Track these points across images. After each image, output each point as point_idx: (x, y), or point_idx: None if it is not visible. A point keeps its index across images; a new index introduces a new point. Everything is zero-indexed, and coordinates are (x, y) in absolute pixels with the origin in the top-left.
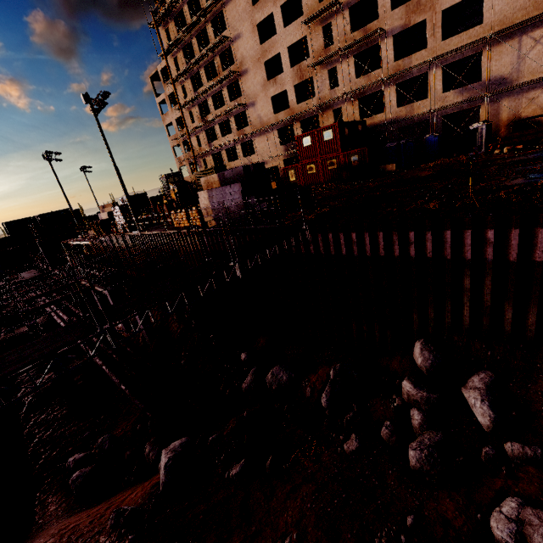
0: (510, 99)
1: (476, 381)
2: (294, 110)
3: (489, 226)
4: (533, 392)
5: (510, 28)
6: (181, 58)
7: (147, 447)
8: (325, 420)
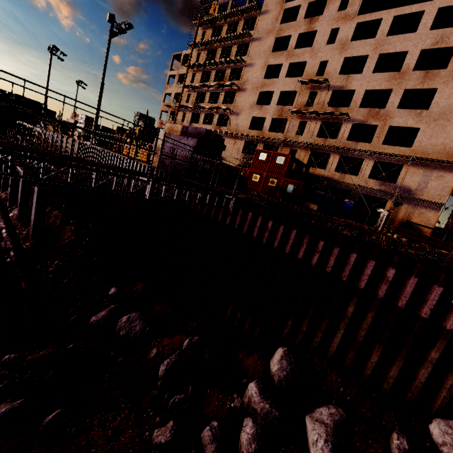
0: (408, 206)
1: (325, 414)
2: (264, 134)
3: (393, 264)
4: (373, 451)
5: (427, 160)
6: (204, 55)
7: None
8: (152, 391)
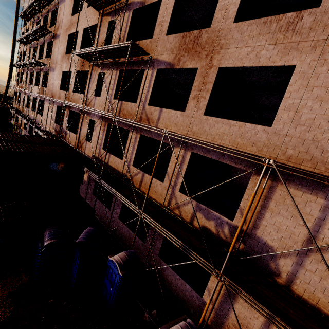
0: None
1: None
2: (70, 96)
3: None
4: None
5: None
6: None
7: None
8: None
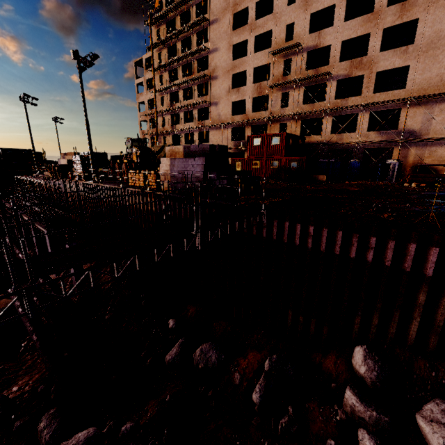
0: (416, 148)
1: (436, 412)
2: (249, 116)
3: None
4: None
5: (425, 97)
6: (165, 54)
7: (43, 421)
8: (254, 418)
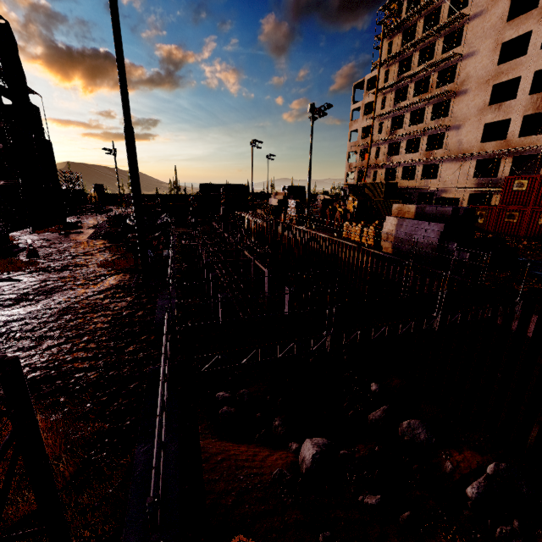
0: None
1: None
2: (511, 143)
3: None
4: None
5: None
6: (395, 70)
7: (277, 420)
8: (465, 510)
